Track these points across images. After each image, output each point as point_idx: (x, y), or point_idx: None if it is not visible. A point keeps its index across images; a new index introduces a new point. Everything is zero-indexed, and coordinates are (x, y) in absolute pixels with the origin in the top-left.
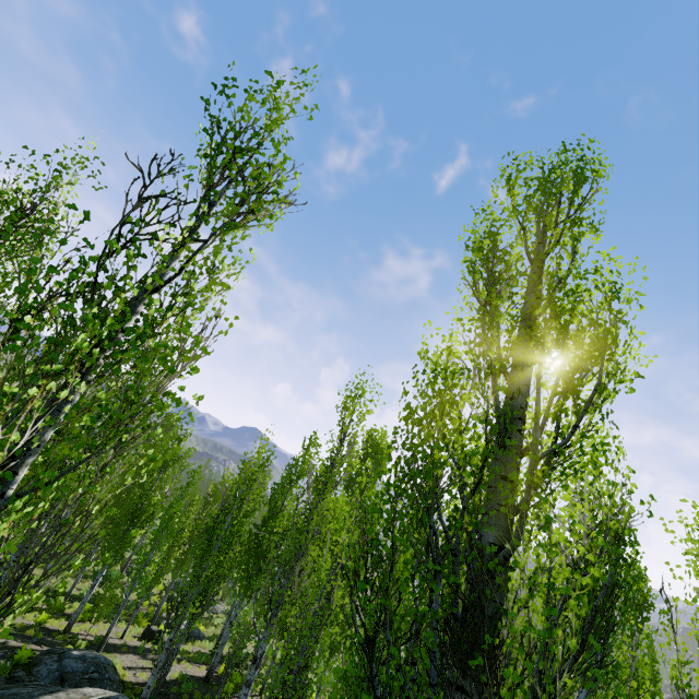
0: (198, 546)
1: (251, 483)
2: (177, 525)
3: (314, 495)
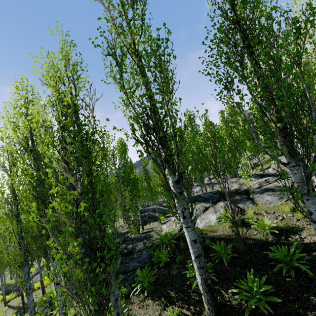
0: None
1: None
2: None
3: None
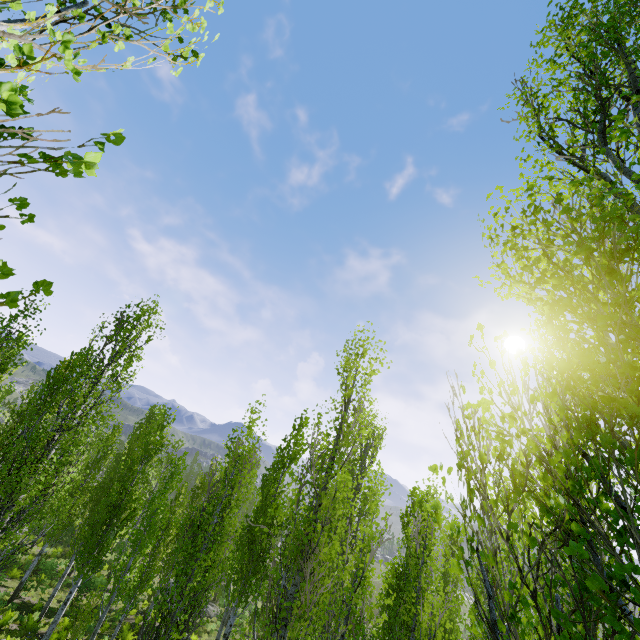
0: (180, 548)
1: (242, 464)
2: (161, 522)
3: (320, 473)
